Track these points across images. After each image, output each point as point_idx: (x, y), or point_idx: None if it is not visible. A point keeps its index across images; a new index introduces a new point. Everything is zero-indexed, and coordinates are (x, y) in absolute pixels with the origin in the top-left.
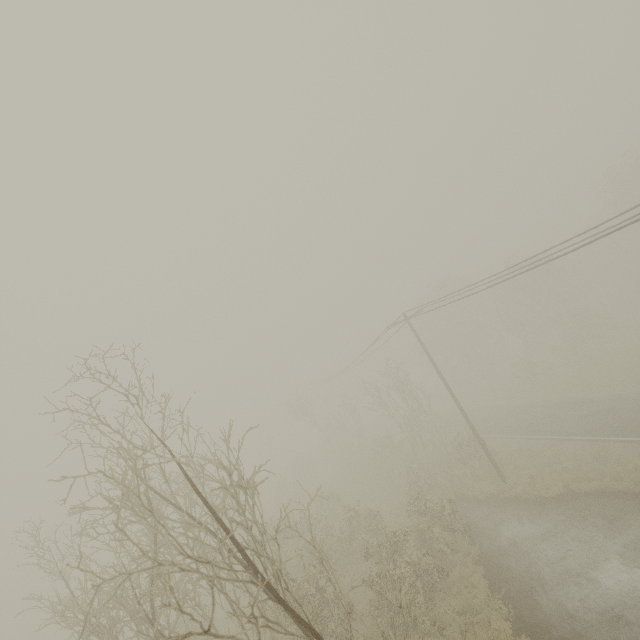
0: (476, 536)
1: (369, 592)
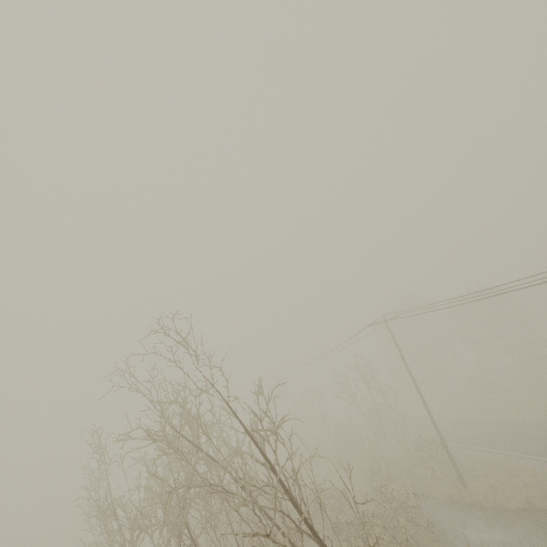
0: (438, 535)
1: None
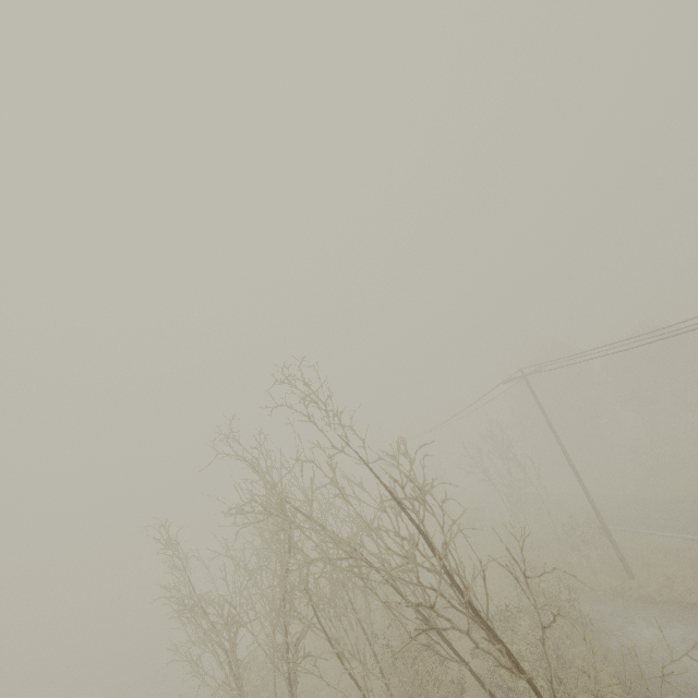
0: (598, 633)
1: (468, 672)
